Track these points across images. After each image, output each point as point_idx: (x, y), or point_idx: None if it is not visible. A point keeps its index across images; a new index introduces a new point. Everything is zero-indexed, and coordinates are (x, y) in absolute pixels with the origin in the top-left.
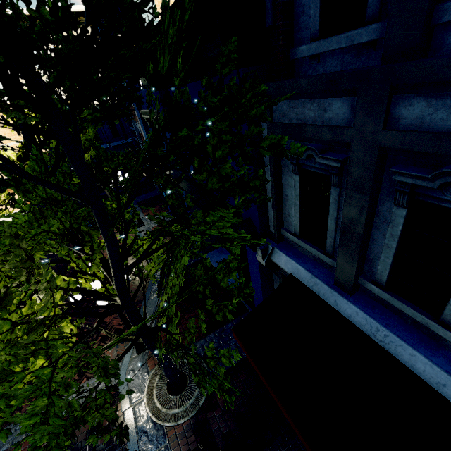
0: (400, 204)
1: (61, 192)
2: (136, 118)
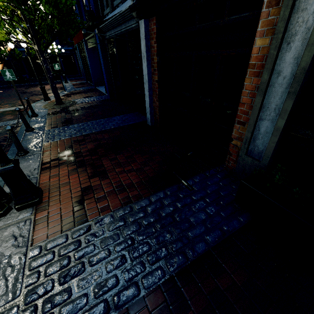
0: None
1: None
2: None
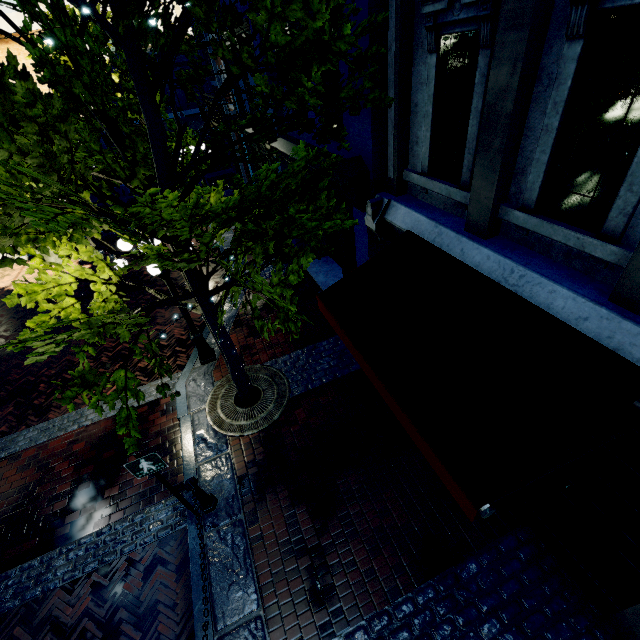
0: (575, 31)
1: (80, 4)
2: (219, 59)
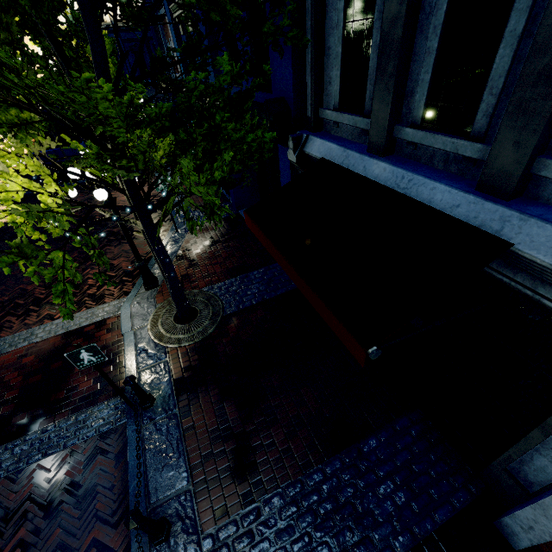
0: None
1: None
2: (168, 33)
